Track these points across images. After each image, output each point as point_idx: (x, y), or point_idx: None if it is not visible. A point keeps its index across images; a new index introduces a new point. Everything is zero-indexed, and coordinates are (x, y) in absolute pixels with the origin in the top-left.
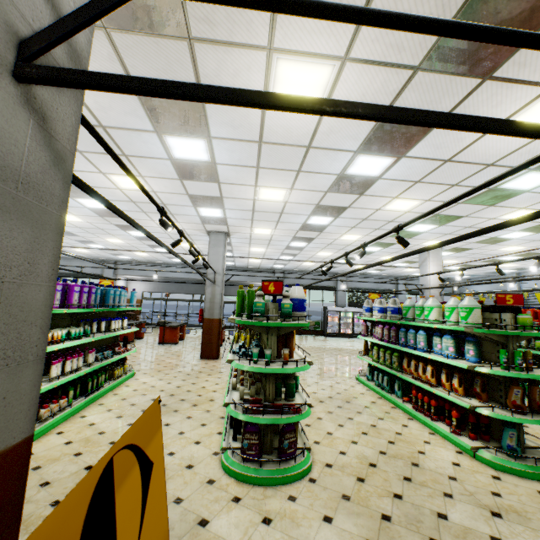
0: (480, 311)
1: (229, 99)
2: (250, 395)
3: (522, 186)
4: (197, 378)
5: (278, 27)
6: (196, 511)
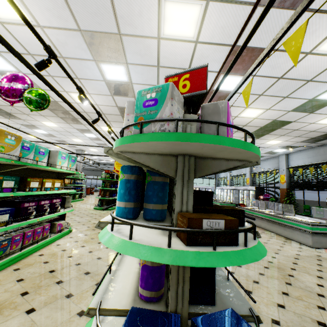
0: (105, 174)
1: None
2: None
3: None
4: None
5: (36, 119)
6: None
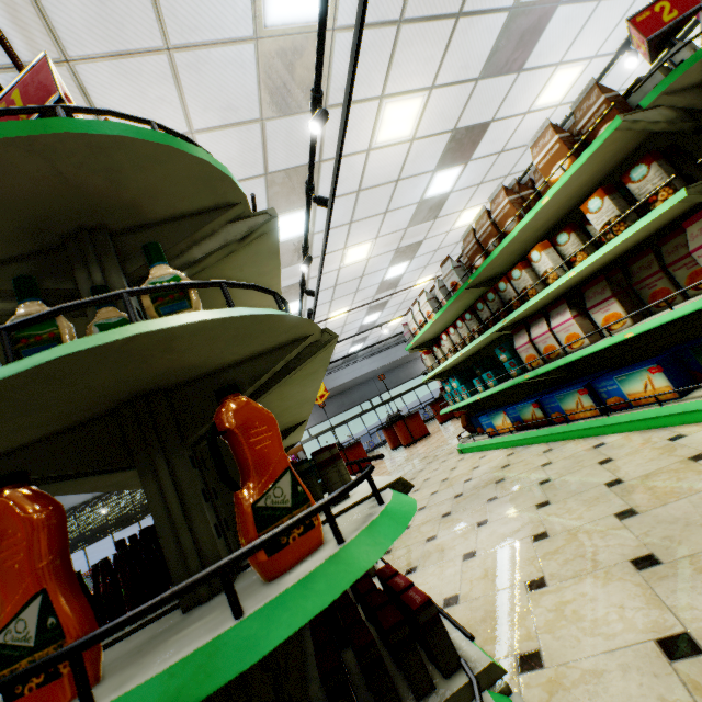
0: None
1: None
2: None
3: None
4: None
5: None
6: None
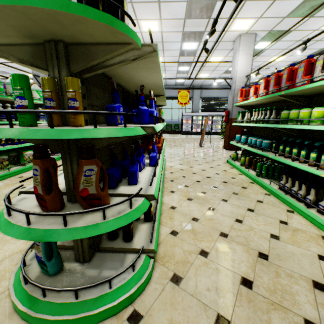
0: None
1: None
2: None
3: None
4: None
5: None
6: None
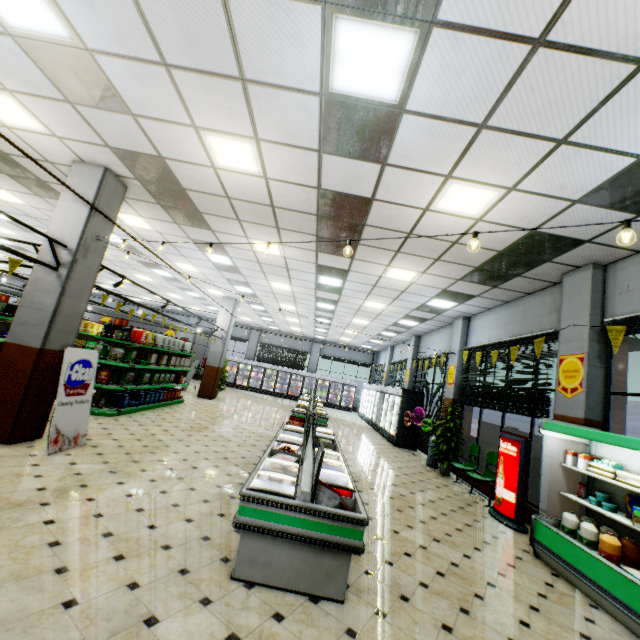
0: None
1: None
2: None
3: (120, 241)
4: None
5: None
6: None
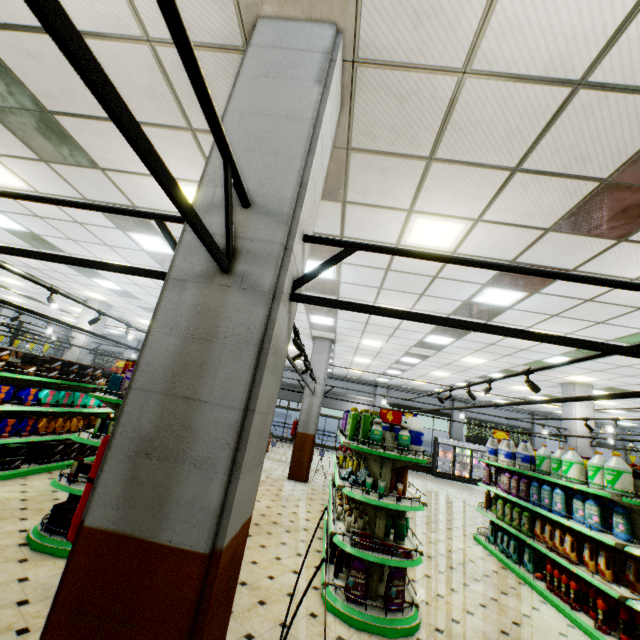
0: (631, 477)
1: (406, 318)
2: (356, 528)
3: None
4: (286, 500)
5: (419, 199)
6: (302, 639)
